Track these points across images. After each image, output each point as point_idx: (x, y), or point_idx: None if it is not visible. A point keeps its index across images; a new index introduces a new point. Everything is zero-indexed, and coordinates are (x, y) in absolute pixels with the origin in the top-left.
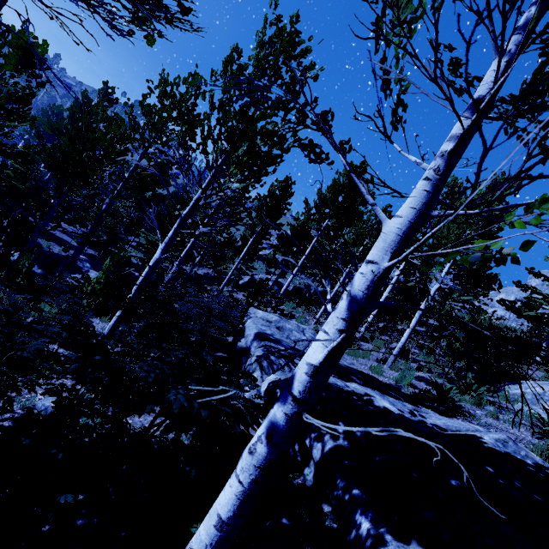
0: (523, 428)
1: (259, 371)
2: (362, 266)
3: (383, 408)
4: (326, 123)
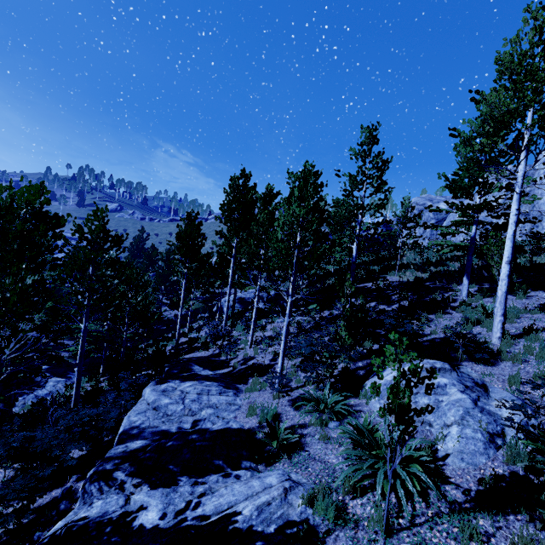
0: (347, 444)
1: (79, 502)
2: None
3: (135, 529)
4: None
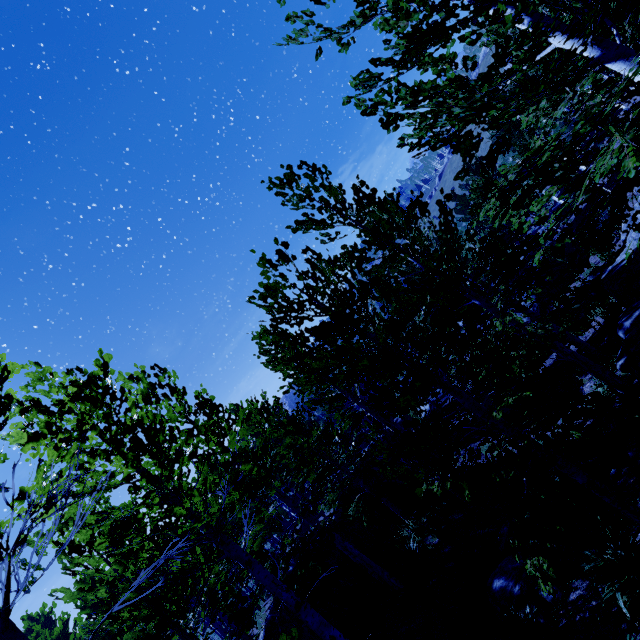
0: None
1: None
2: None
3: None
4: None
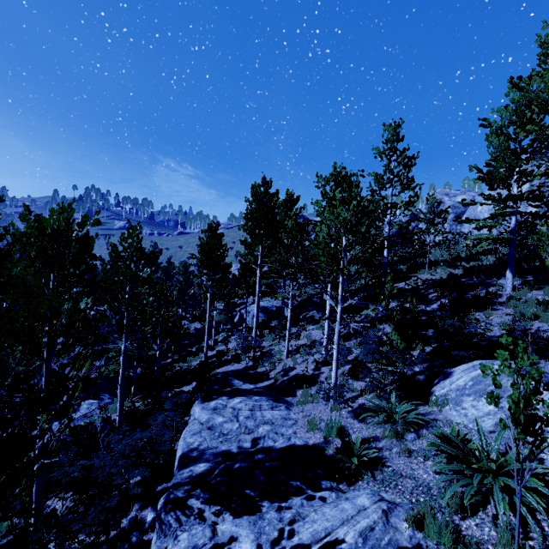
0: (433, 457)
1: (156, 534)
2: None
3: None
4: None
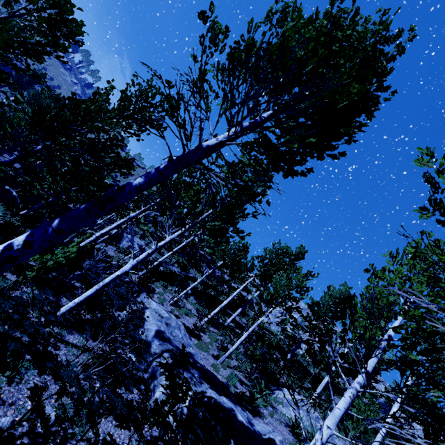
0: (283, 425)
1: None
2: (325, 427)
3: (242, 422)
4: (322, 347)
